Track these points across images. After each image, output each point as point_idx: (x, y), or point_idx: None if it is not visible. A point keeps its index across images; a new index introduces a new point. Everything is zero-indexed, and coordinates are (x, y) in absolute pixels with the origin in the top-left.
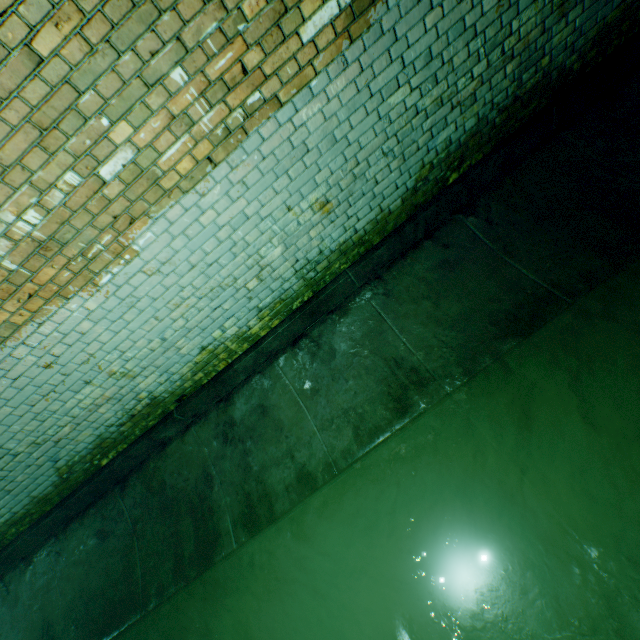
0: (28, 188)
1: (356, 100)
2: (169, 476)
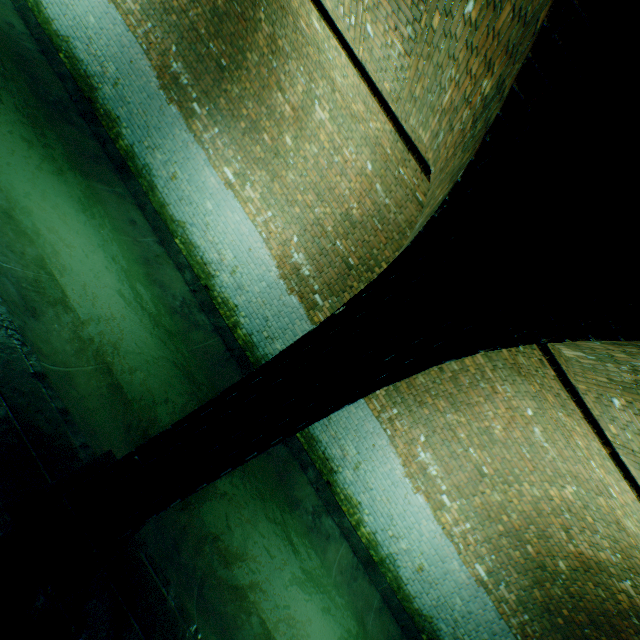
0: (443, 475)
1: (458, 582)
2: (293, 475)
